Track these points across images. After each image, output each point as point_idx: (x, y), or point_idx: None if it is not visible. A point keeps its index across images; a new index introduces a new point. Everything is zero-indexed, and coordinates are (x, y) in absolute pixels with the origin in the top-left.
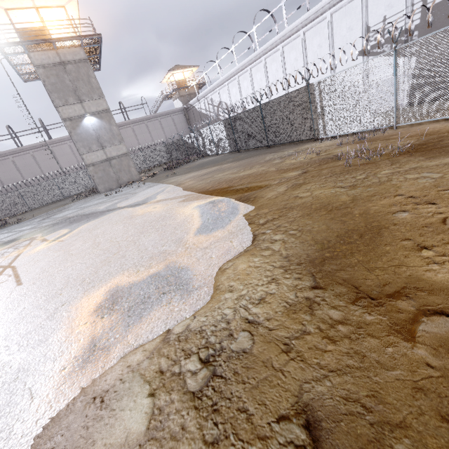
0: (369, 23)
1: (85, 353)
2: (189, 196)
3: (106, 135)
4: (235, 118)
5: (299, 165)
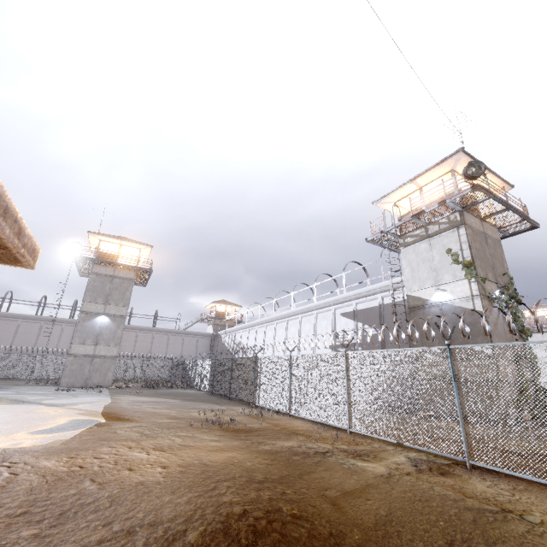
0: (336, 329)
1: None
2: (91, 412)
3: (108, 334)
4: (218, 361)
5: (188, 417)
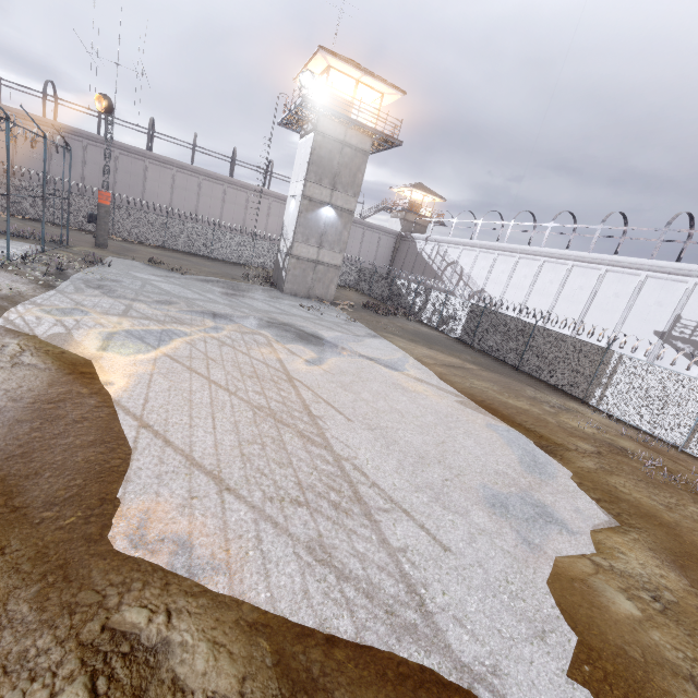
0: (682, 313)
1: (522, 540)
2: (464, 400)
3: (333, 236)
4: (492, 313)
5: (585, 436)
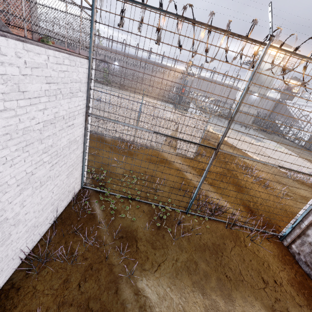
0: None
1: None
2: (303, 159)
3: (255, 103)
4: None
5: None
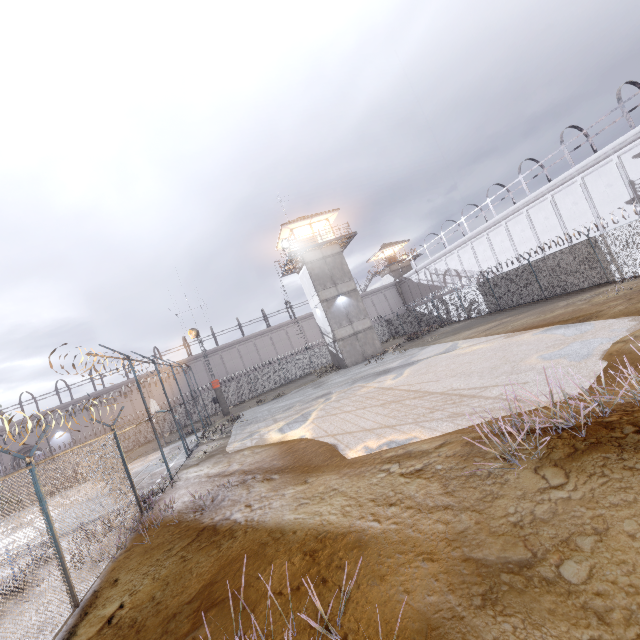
0: (631, 178)
1: (574, 358)
2: (509, 335)
3: (354, 311)
4: (495, 278)
5: (615, 298)
